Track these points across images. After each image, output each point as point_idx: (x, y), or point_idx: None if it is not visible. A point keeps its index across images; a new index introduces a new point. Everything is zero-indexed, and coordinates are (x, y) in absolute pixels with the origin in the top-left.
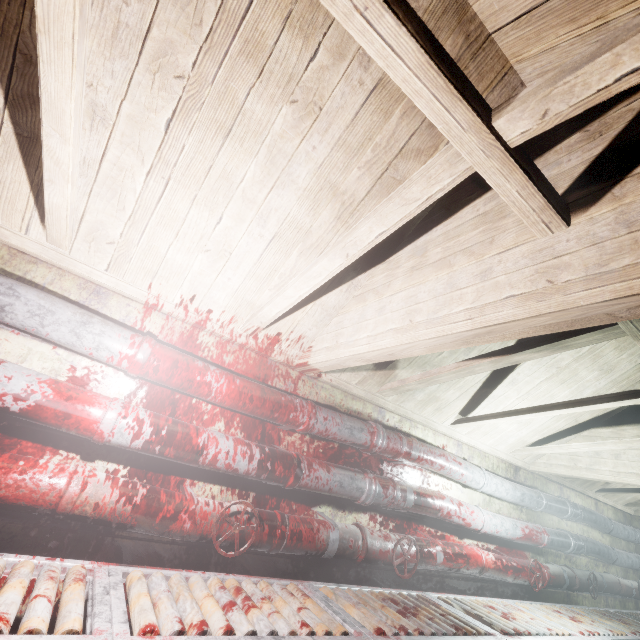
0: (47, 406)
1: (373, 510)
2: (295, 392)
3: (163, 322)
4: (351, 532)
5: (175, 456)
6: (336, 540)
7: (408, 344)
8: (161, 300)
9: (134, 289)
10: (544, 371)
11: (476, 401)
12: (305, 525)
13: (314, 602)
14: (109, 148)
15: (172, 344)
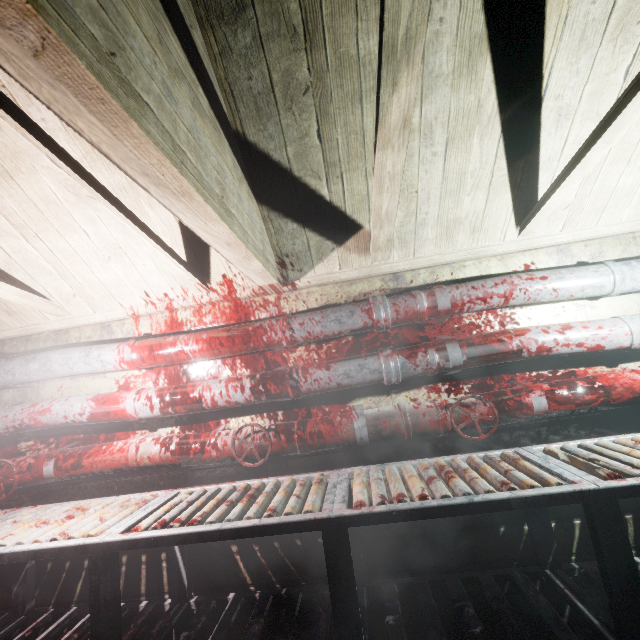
0: (96, 412)
1: (430, 382)
2: (281, 313)
3: (150, 322)
4: (383, 414)
5: (186, 410)
6: (363, 427)
7: (196, 231)
8: (135, 309)
9: (116, 313)
10: (614, 50)
11: (525, 184)
12: (325, 423)
13: (314, 488)
14: (1, 246)
15: (163, 333)
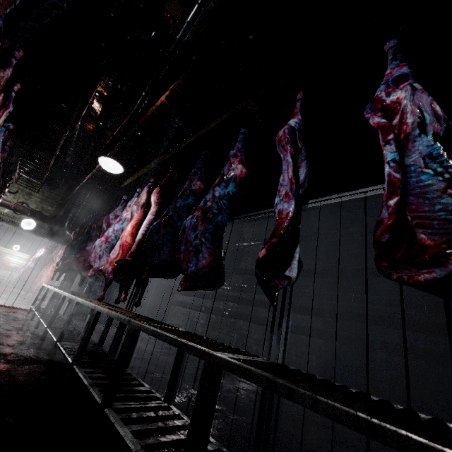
0: None
1: None
2: None
3: None
4: None
5: None
6: None
7: None
8: None
9: None
10: None
11: None
12: None
13: None
14: None
15: None
